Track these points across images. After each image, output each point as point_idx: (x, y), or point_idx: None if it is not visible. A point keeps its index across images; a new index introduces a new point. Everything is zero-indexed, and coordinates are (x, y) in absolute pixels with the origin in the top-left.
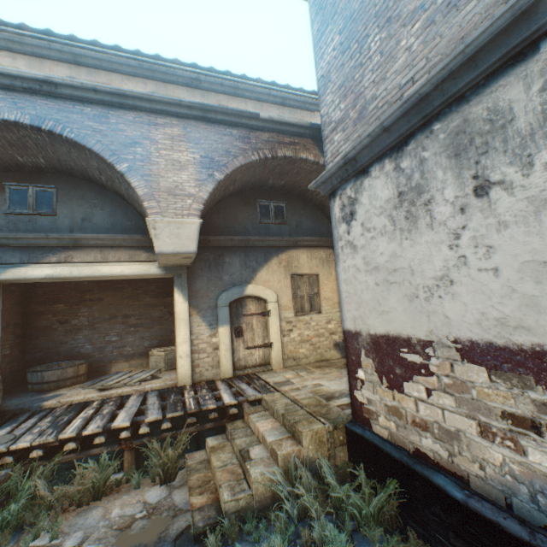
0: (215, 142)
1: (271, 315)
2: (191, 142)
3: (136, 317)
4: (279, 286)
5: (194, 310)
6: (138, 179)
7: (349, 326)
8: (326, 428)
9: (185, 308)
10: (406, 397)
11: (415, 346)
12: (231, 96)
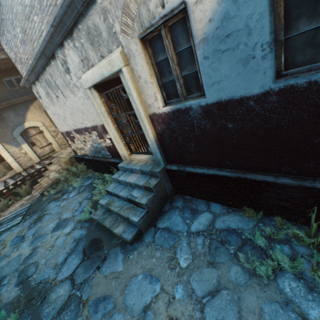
0: None
1: (44, 132)
2: None
3: None
4: (41, 119)
5: (4, 143)
6: None
7: (61, 131)
8: (68, 159)
9: None
10: (76, 144)
11: (71, 132)
12: None
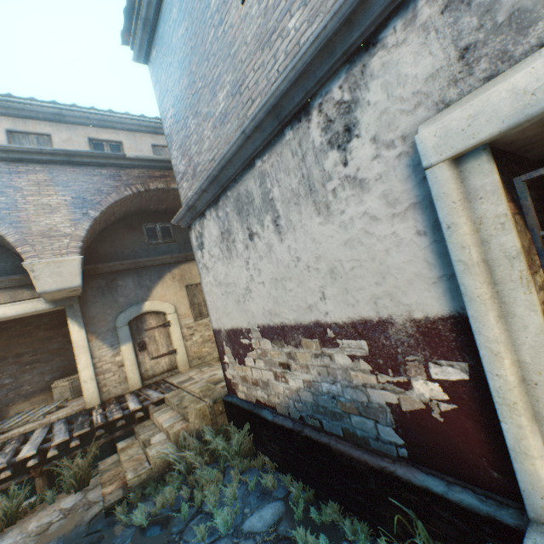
0: (86, 183)
1: (172, 325)
2: (59, 185)
3: (30, 354)
4: (176, 298)
5: (93, 336)
6: (7, 226)
7: (215, 326)
8: (208, 404)
9: (82, 336)
10: (247, 367)
11: (245, 333)
12: (100, 128)
